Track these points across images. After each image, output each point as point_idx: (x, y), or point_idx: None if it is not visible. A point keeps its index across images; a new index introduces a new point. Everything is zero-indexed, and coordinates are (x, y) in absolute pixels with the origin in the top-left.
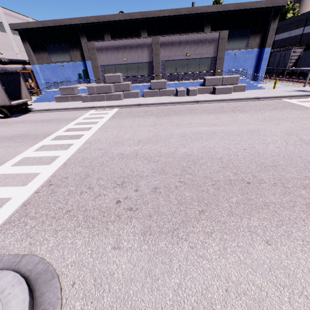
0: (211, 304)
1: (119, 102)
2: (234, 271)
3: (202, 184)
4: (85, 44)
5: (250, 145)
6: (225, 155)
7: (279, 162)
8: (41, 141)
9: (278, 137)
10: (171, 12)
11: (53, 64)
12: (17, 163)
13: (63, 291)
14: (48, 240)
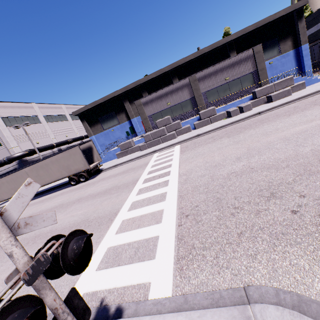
0: None
1: (176, 140)
2: None
3: None
4: (128, 106)
5: None
6: None
7: None
8: (134, 186)
9: None
10: (195, 55)
11: (105, 131)
12: (131, 208)
13: None
14: (253, 267)
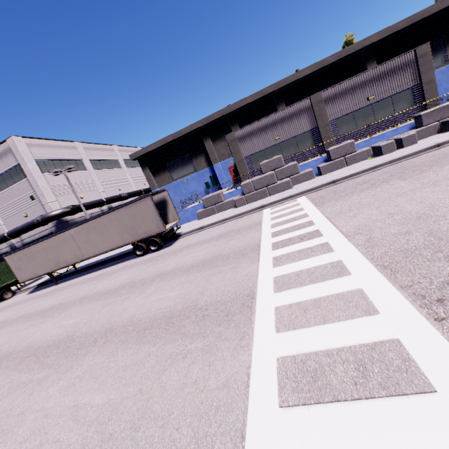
0: None
1: (294, 190)
2: None
3: None
4: (209, 146)
5: None
6: None
7: None
8: (259, 254)
9: None
10: (312, 68)
11: (174, 182)
12: (278, 287)
13: None
14: None
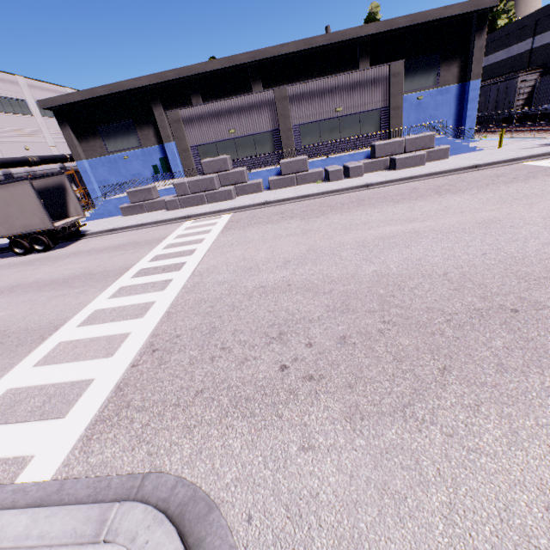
0: (527, 538)
1: (231, 203)
2: (549, 472)
3: (427, 322)
4: (160, 116)
5: (492, 246)
6: (452, 268)
7: None
8: (116, 281)
9: (540, 227)
10: (299, 45)
11: (110, 156)
12: (86, 321)
13: (235, 534)
14: (179, 445)
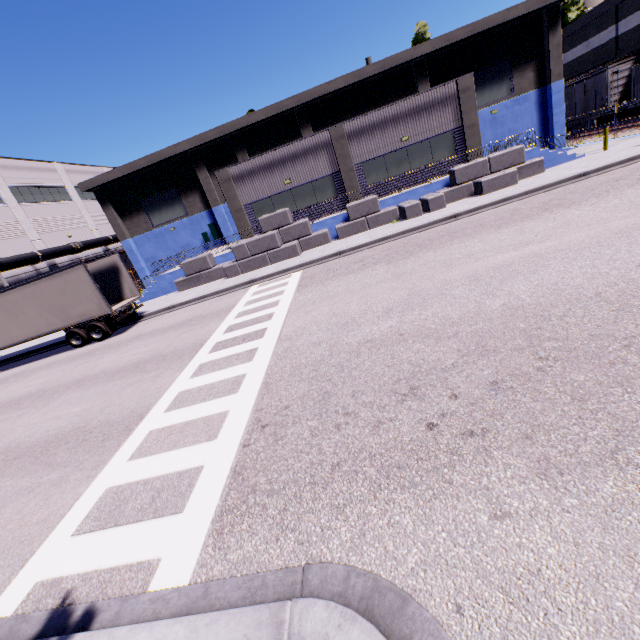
0: None
1: (298, 259)
2: None
3: (598, 352)
4: (205, 179)
5: None
6: (603, 287)
7: None
8: (192, 358)
9: None
10: (348, 79)
11: (156, 230)
12: (172, 405)
13: (446, 629)
14: (333, 529)
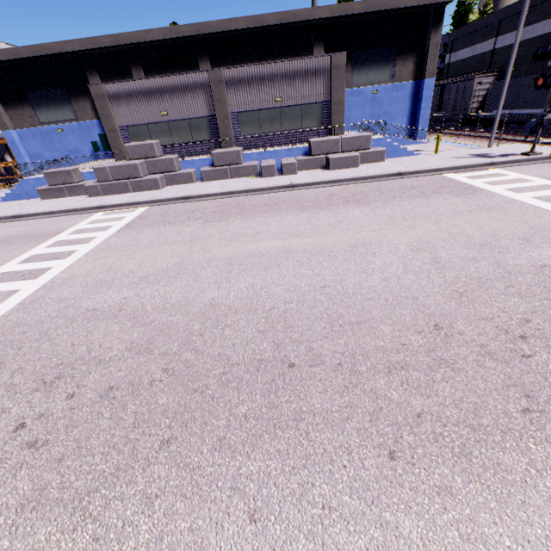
0: None
1: (154, 194)
2: None
3: (203, 374)
4: None
5: (338, 277)
6: (281, 303)
7: (371, 313)
8: None
9: (397, 257)
10: (249, 22)
11: (42, 127)
12: None
13: None
14: None
